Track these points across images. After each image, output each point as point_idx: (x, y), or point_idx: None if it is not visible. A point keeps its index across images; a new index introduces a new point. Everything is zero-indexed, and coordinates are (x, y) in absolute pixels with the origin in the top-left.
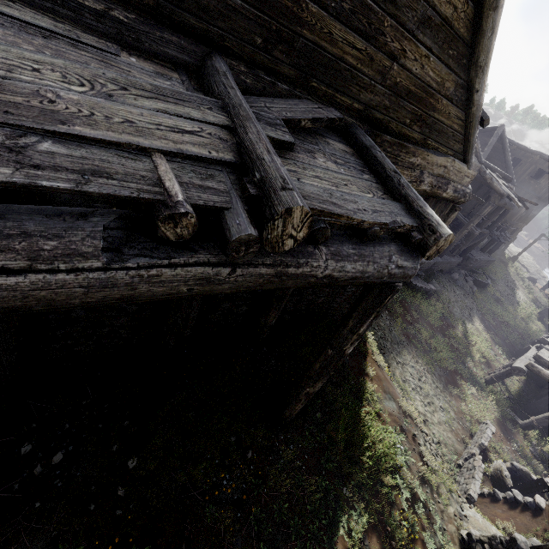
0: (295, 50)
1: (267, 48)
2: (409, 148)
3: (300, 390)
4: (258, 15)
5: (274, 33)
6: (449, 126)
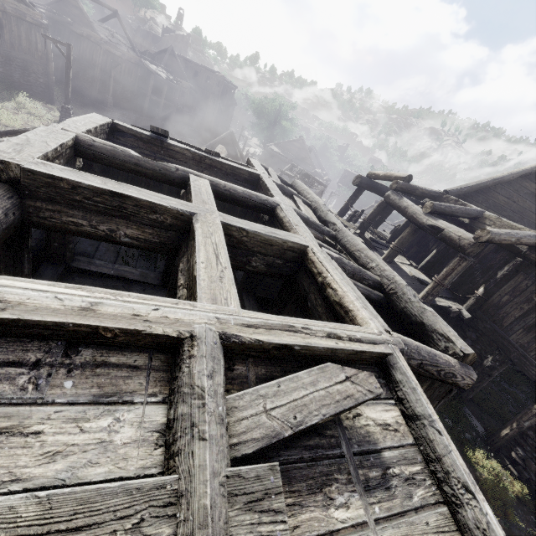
0: None
1: None
2: None
3: None
4: None
5: None
6: None
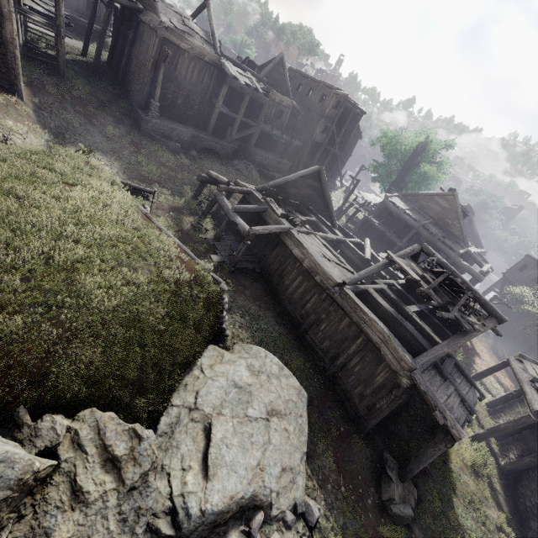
0: None
1: None
2: None
3: None
4: None
5: None
6: None
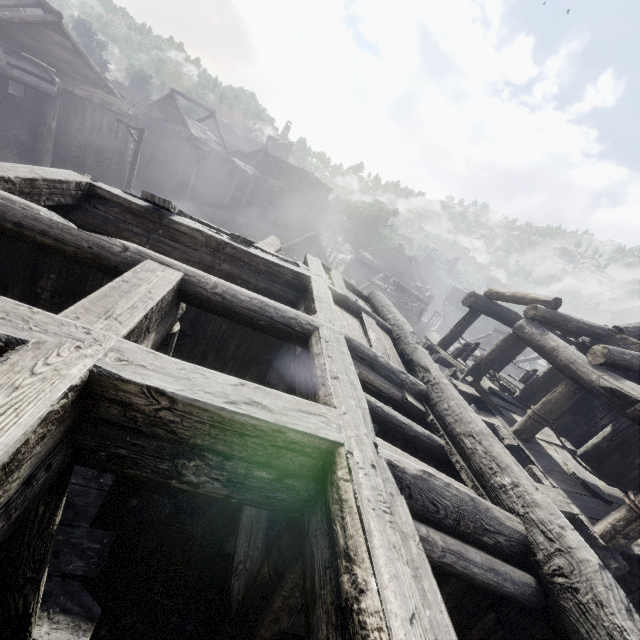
0: (15, 41)
1: (6, 39)
2: (79, 83)
3: (44, 148)
4: (1, 31)
5: (7, 36)
6: (93, 79)
